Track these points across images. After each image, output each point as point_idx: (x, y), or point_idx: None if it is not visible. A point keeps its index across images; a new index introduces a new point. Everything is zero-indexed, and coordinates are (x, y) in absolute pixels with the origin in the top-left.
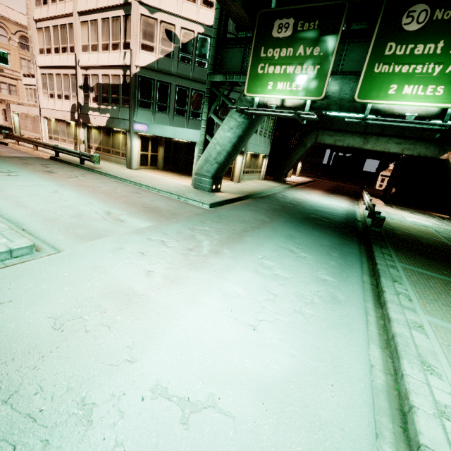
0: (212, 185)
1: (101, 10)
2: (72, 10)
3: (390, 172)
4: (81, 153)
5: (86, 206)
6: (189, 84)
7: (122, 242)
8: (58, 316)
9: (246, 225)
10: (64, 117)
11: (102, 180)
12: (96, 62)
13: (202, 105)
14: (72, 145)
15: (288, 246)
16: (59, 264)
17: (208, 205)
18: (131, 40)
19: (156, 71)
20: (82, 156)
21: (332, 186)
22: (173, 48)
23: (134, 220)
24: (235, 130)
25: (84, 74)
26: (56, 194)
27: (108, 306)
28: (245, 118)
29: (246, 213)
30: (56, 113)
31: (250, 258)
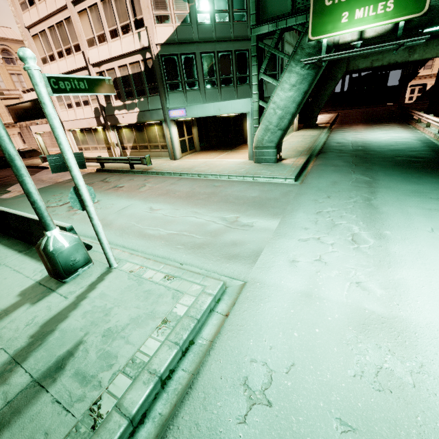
0: (276, 155)
1: None
2: (64, 2)
3: (421, 79)
4: (130, 159)
5: (197, 218)
6: (213, 47)
7: (284, 252)
8: (358, 371)
9: (360, 193)
10: (89, 124)
11: (168, 181)
12: (109, 54)
13: (231, 67)
14: (105, 151)
15: (433, 206)
16: (270, 300)
17: (294, 179)
18: (143, 15)
19: (176, 44)
20: (130, 161)
21: (363, 115)
22: (189, 9)
23: (256, 220)
24: (298, 86)
25: (97, 72)
26: (155, 211)
27: (384, 343)
28: (310, 68)
29: (336, 177)
30: (79, 123)
31: (422, 234)
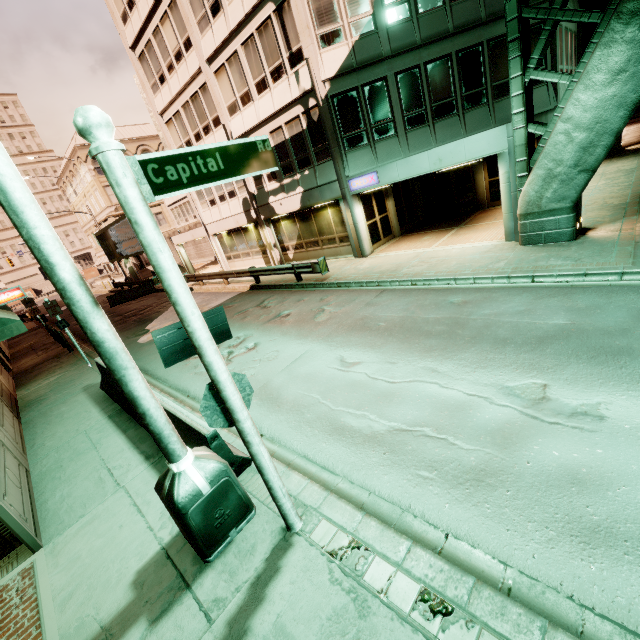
0: (575, 224)
1: (236, 32)
2: (198, 65)
3: None
4: (295, 266)
5: (442, 387)
6: (416, 57)
7: None
8: None
9: None
10: (237, 223)
11: (359, 298)
12: (256, 118)
13: (451, 83)
14: (260, 256)
15: None
16: None
17: None
18: (301, 43)
19: (355, 71)
20: (296, 269)
21: None
22: (371, 7)
23: (606, 399)
24: (632, 69)
25: None
26: (351, 368)
27: None
28: None
29: None
30: (225, 224)
31: None
